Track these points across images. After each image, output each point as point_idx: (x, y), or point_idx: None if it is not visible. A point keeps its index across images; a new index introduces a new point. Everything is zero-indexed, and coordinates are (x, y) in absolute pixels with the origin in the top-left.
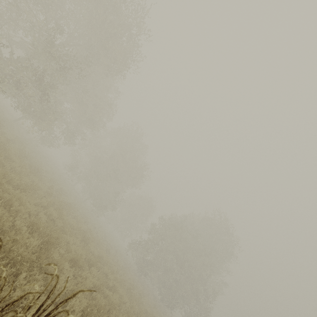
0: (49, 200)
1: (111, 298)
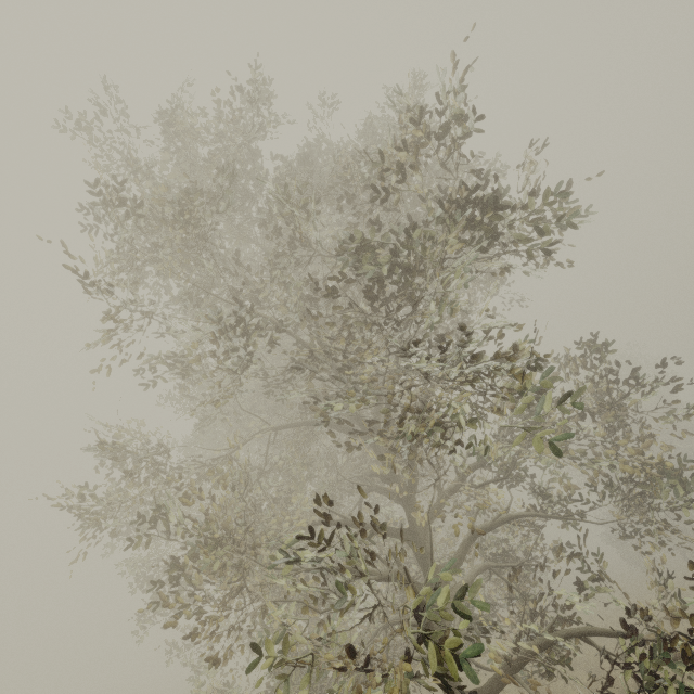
0: None
1: None
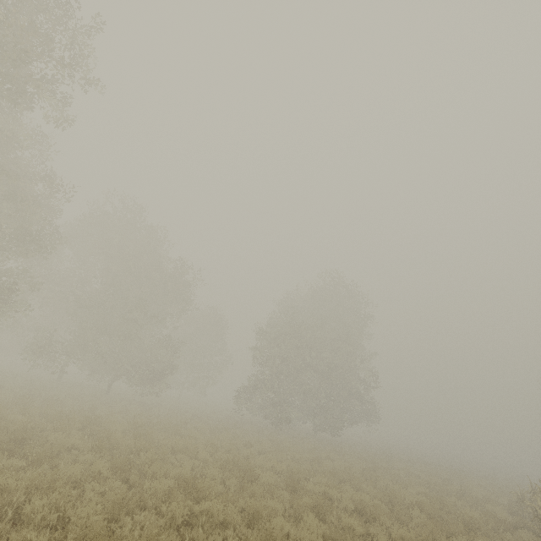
0: (157, 487)
1: (406, 537)
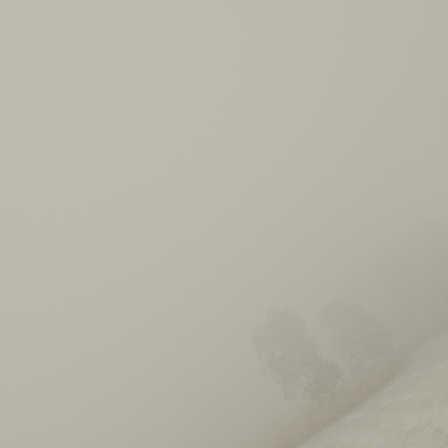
0: None
1: None
